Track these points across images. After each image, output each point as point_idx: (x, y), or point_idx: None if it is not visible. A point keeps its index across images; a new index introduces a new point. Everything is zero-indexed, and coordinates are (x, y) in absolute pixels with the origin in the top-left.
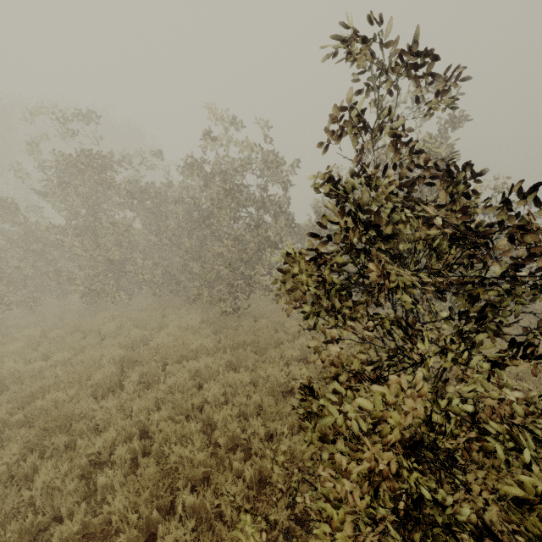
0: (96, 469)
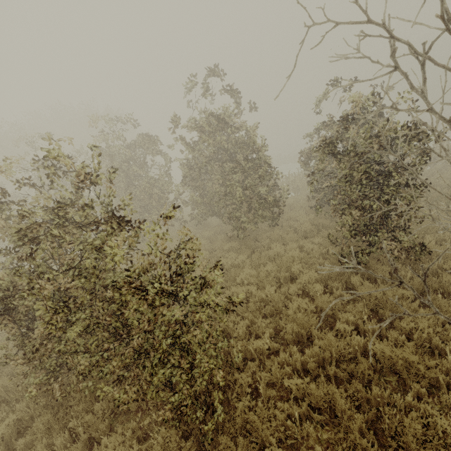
0: None
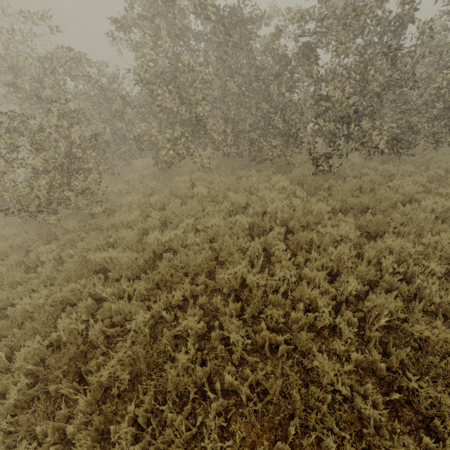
0: (318, 337)
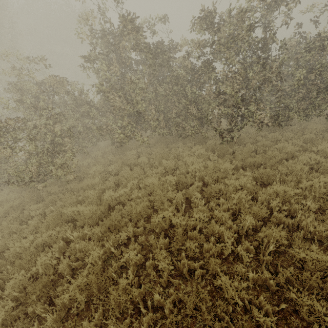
0: (226, 263)
